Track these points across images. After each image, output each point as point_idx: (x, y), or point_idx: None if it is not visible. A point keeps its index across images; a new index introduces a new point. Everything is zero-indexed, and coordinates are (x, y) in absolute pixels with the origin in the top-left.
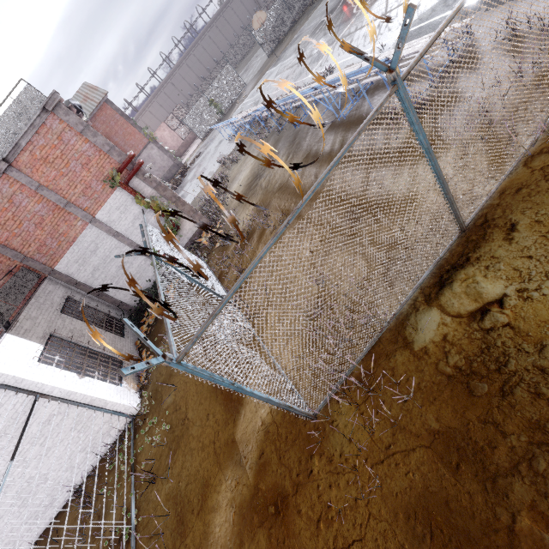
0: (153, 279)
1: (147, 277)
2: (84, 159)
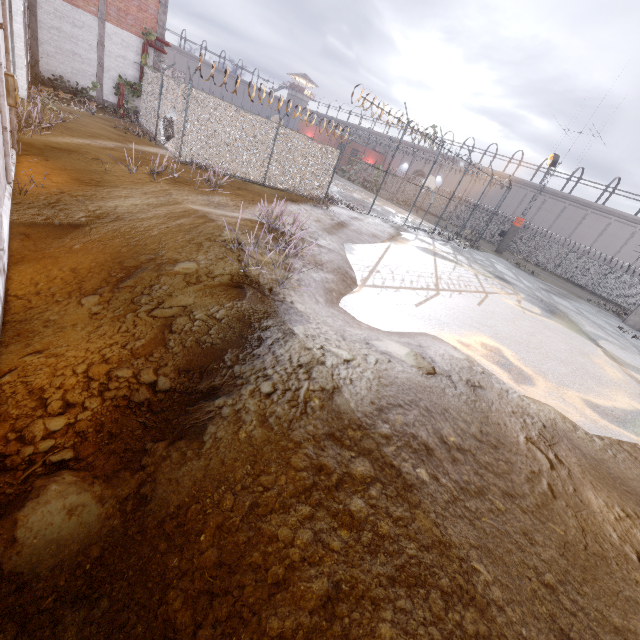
0: (80, 87)
1: (78, 81)
2: (144, 7)
